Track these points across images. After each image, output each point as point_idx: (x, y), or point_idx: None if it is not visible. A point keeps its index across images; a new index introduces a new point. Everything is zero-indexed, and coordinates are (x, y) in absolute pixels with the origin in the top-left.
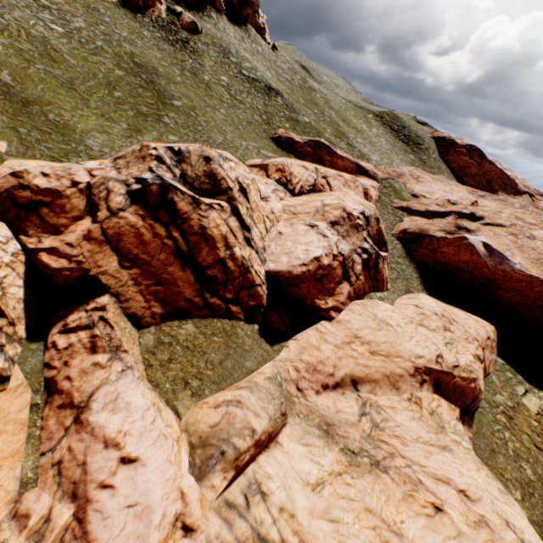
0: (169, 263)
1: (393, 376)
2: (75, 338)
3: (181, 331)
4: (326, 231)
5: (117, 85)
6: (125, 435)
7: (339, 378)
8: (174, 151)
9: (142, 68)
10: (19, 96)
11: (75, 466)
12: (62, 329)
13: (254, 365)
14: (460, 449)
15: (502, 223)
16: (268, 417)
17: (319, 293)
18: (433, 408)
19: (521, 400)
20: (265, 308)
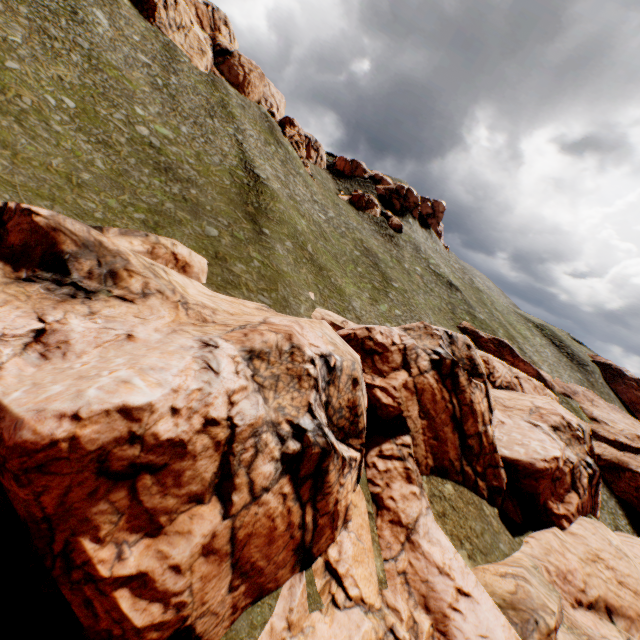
0: (445, 423)
1: None
2: (390, 465)
3: (445, 488)
4: (550, 433)
5: (358, 262)
6: (449, 568)
7: (593, 598)
8: (448, 334)
9: (368, 251)
10: (316, 262)
11: (418, 580)
12: (378, 453)
13: (506, 548)
14: None
15: None
16: (557, 604)
17: (550, 494)
18: None
19: None
20: (503, 492)
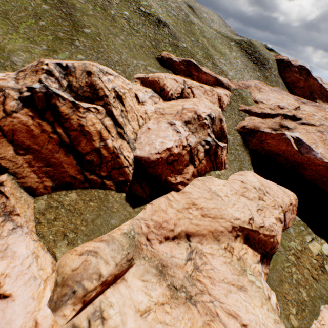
0: (55, 151)
1: (216, 232)
2: None
3: (67, 198)
4: (180, 128)
5: (42, 16)
6: (5, 277)
7: (177, 233)
8: (62, 66)
9: (63, 3)
10: None
11: None
12: None
13: (117, 222)
14: (253, 288)
15: (314, 123)
16: (115, 264)
17: (171, 172)
18: (241, 255)
19: (307, 246)
20: (131, 182)
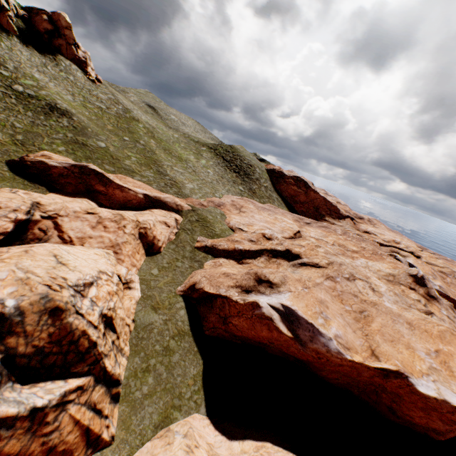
0: None
1: None
2: None
3: None
4: None
5: None
6: None
7: None
8: None
9: None
10: None
11: None
12: None
13: None
14: None
15: (319, 262)
16: None
17: None
18: None
19: None
20: None
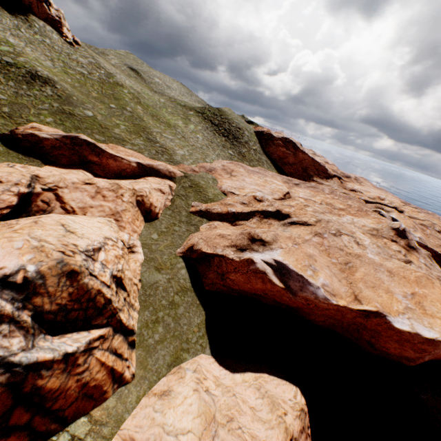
0: None
1: None
2: None
3: None
4: None
5: None
6: None
7: None
8: None
9: None
10: None
11: None
12: None
13: None
14: None
15: (308, 221)
16: None
17: None
18: None
19: None
20: None
